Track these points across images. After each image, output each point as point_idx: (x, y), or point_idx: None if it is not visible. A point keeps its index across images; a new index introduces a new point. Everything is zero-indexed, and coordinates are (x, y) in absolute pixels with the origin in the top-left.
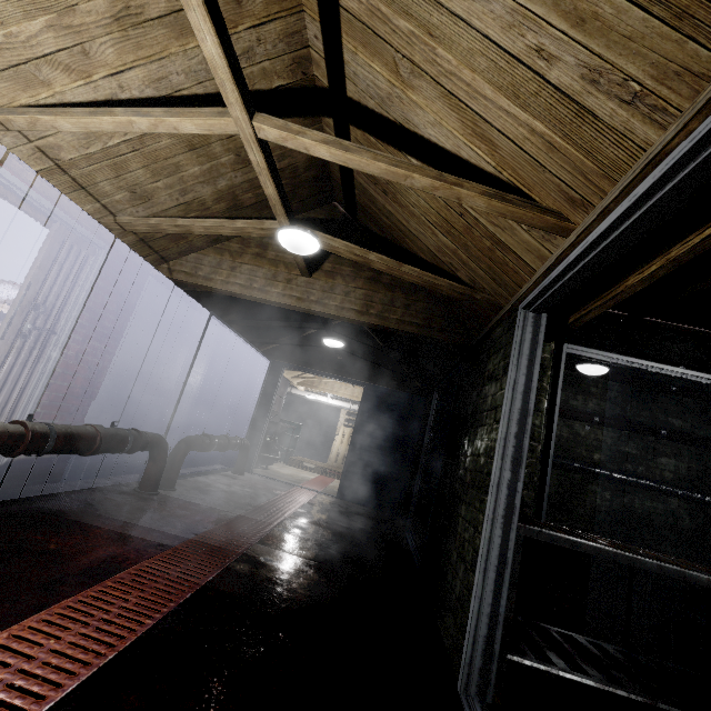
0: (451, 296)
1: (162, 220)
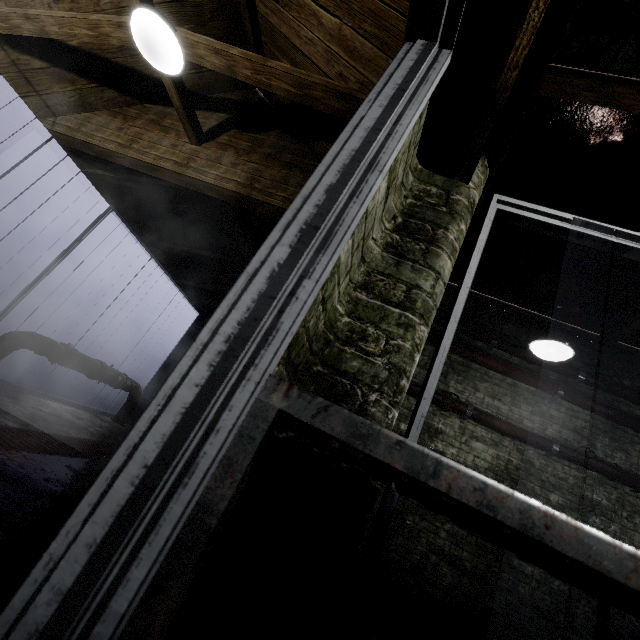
0: (331, 111)
1: (14, 9)
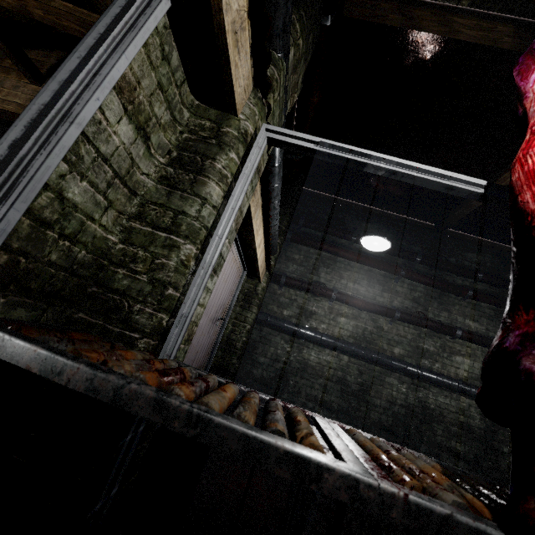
0: None
1: None
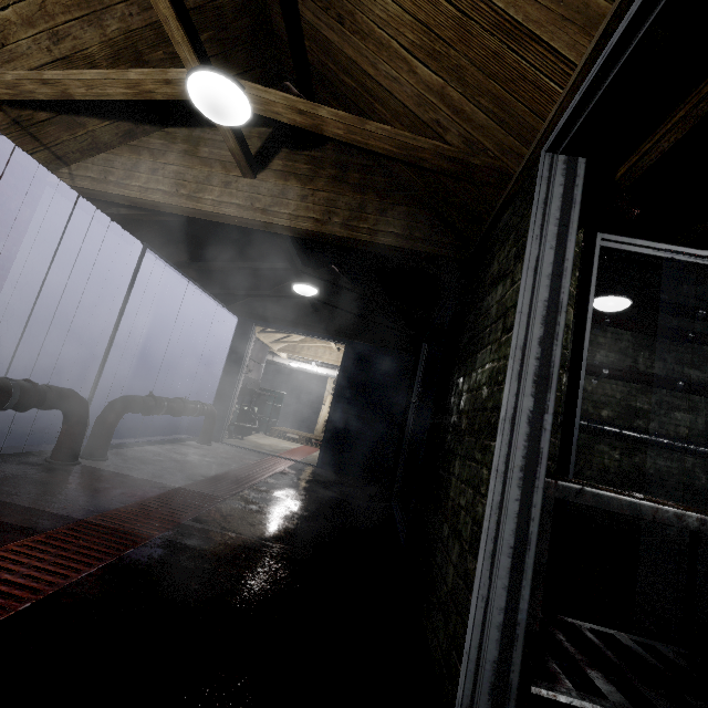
0: (438, 168)
1: (23, 74)
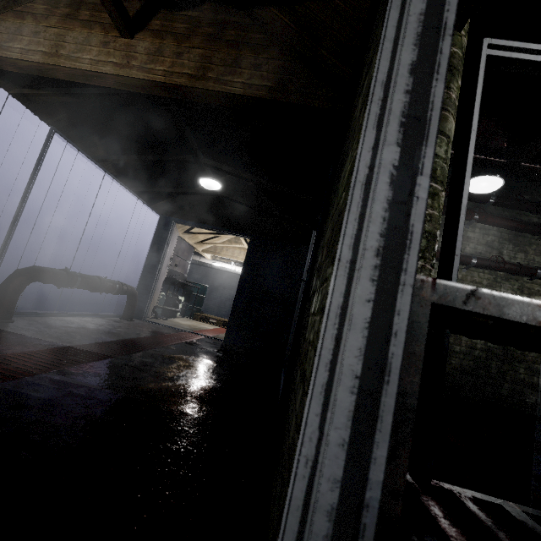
0: None
1: None
